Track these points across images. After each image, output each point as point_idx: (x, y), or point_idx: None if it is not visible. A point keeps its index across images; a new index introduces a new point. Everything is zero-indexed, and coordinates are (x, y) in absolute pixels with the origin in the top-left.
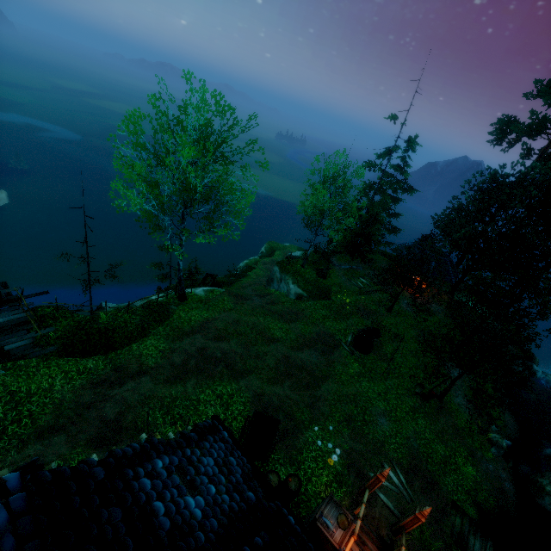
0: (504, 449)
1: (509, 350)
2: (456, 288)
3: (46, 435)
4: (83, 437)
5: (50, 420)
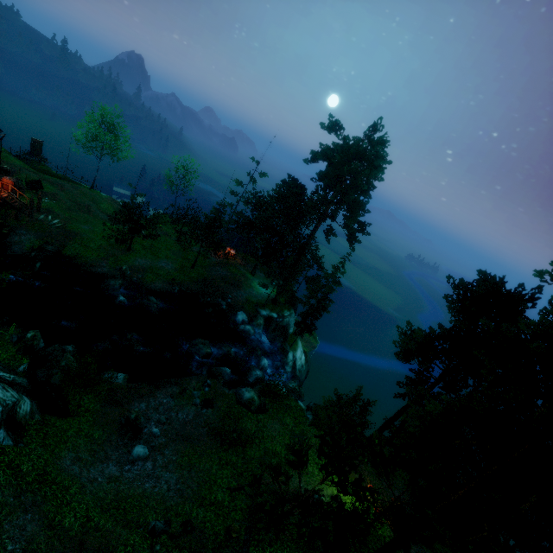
0: (122, 270)
1: (233, 297)
2: (254, 269)
3: (0, 160)
4: (5, 165)
5: (5, 161)
